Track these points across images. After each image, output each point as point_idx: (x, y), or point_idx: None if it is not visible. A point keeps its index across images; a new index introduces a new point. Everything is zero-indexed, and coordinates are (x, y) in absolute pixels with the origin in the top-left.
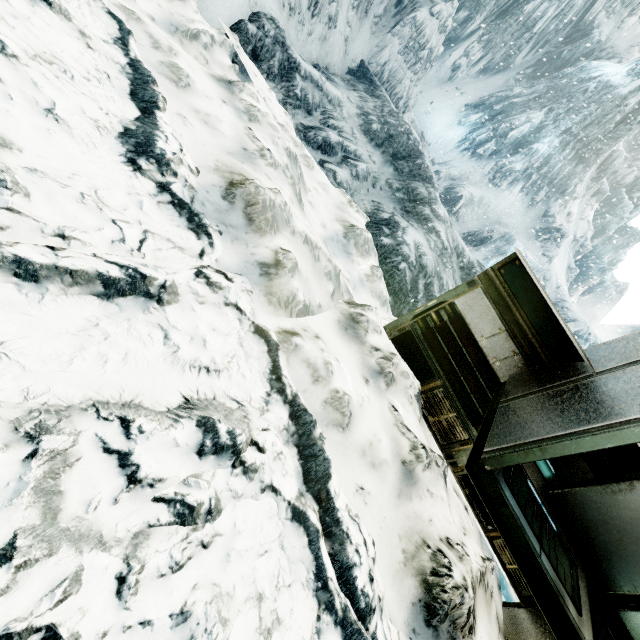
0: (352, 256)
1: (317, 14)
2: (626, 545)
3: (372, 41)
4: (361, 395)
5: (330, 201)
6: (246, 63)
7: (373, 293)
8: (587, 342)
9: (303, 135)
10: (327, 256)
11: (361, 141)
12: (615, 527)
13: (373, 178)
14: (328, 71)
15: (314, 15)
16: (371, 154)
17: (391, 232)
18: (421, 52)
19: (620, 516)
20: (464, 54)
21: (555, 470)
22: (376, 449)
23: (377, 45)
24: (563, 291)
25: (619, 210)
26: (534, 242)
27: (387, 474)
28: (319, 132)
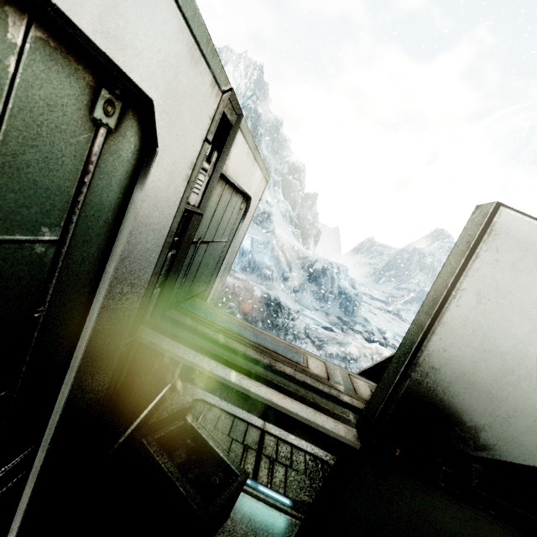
0: None
1: None
2: None
3: None
4: None
5: None
6: None
7: None
8: (333, 269)
9: None
10: None
11: None
12: None
13: None
14: None
15: None
16: None
17: None
18: None
19: None
20: None
21: (296, 487)
22: None
23: None
24: (298, 248)
25: (294, 188)
26: (256, 227)
27: None
28: None
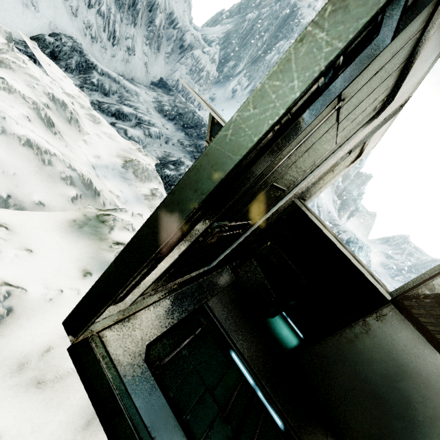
0: (130, 181)
1: (116, 44)
2: (390, 422)
3: (167, 67)
4: (60, 288)
5: (115, 145)
6: (41, 57)
7: (152, 209)
8: (357, 245)
9: (98, 107)
10: (67, 163)
11: (156, 116)
12: (368, 396)
13: (166, 138)
14: (133, 81)
15: (114, 44)
16: (164, 124)
17: (175, 167)
18: (201, 73)
19: (368, 376)
20: (238, 83)
21: (306, 334)
22: (58, 356)
23: (171, 69)
24: (333, 214)
25: None
26: None
27: (72, 392)
28: (112, 105)
